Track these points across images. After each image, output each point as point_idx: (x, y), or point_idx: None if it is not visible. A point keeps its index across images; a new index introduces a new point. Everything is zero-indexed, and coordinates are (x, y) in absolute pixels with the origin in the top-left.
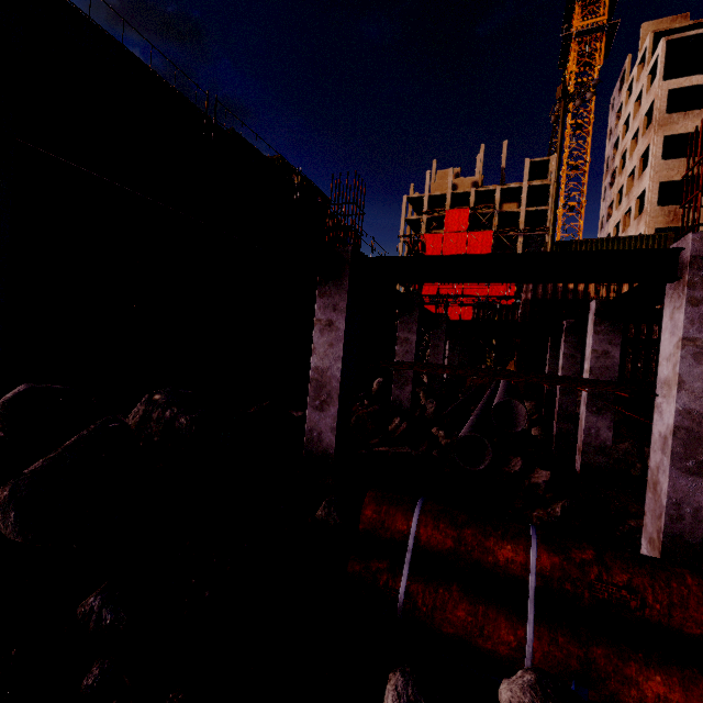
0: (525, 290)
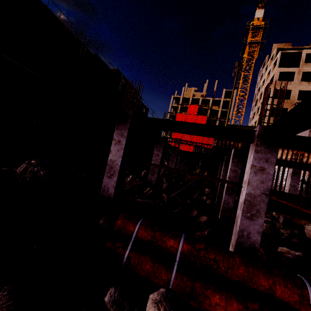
0: (214, 142)
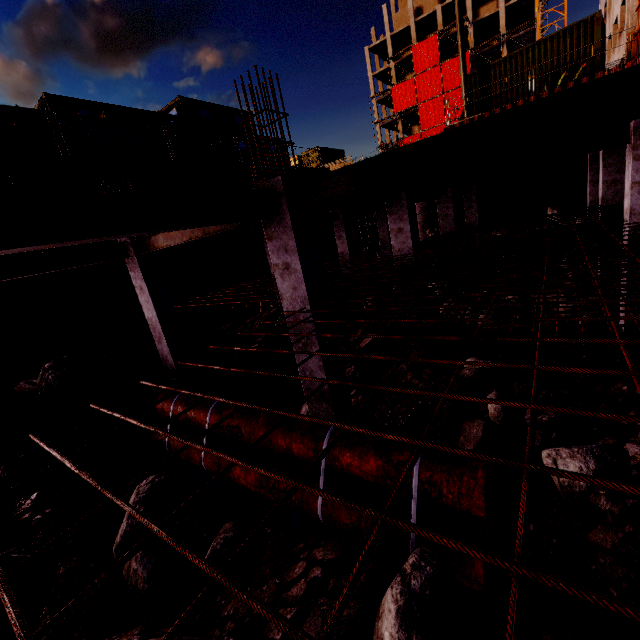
0: None
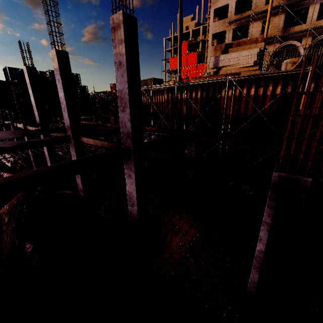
0: None
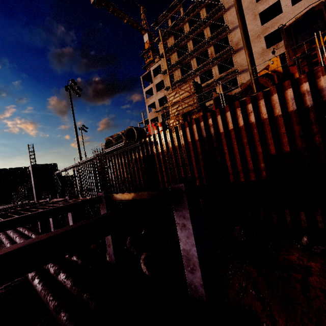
0: None
